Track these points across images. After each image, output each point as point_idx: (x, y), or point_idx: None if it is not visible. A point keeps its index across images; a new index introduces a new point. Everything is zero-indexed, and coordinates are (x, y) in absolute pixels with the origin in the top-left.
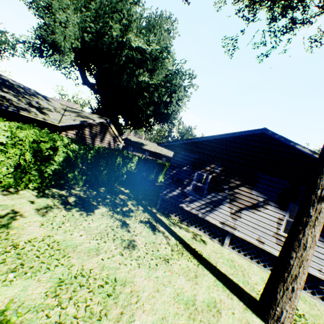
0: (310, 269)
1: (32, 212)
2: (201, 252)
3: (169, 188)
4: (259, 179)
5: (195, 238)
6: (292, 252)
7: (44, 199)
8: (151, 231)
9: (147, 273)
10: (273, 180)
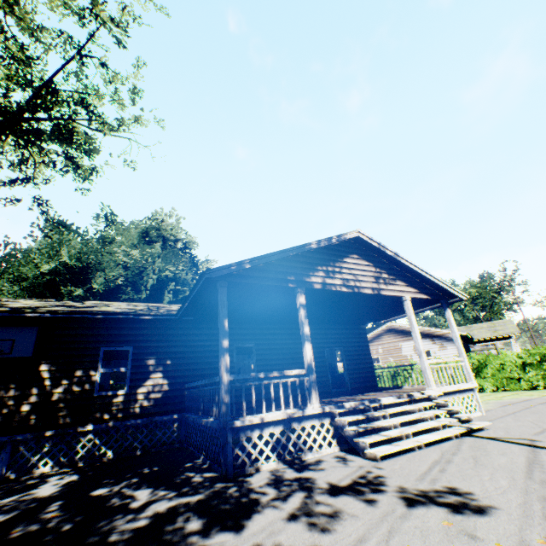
0: None
1: None
2: None
3: None
4: None
5: None
6: None
7: None
8: None
9: None
10: None
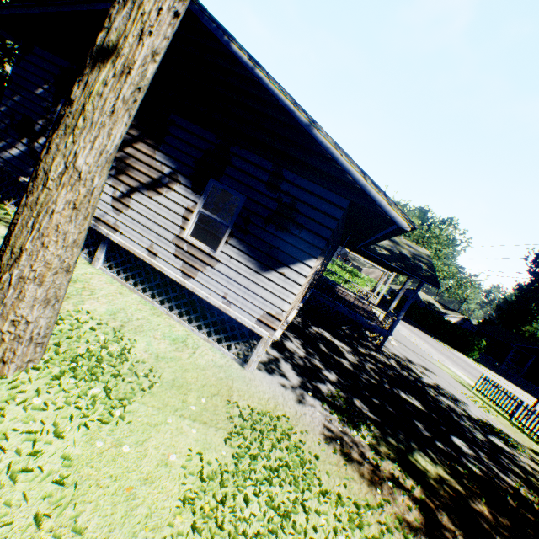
0: (212, 297)
1: None
2: None
3: (4, 140)
4: (172, 129)
5: None
6: (25, 196)
7: None
8: None
9: None
10: (193, 132)
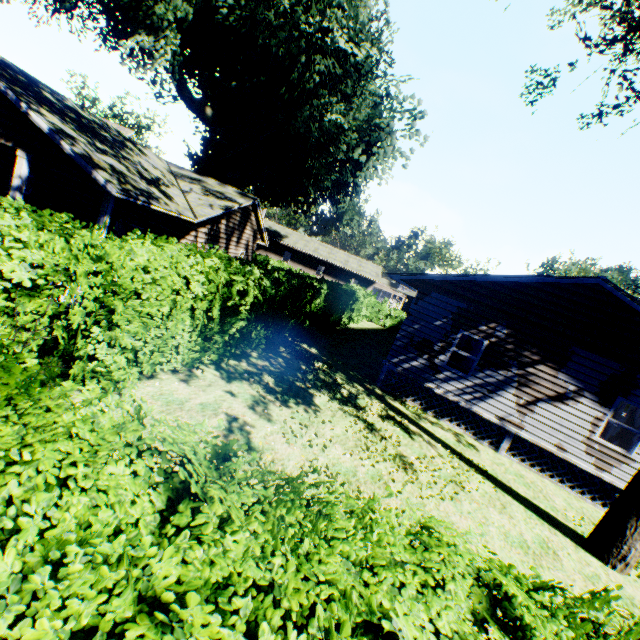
0: None
1: (251, 415)
2: (483, 467)
3: (404, 354)
4: (573, 357)
5: (460, 441)
6: None
7: (238, 385)
8: (406, 434)
9: (456, 508)
10: (596, 361)
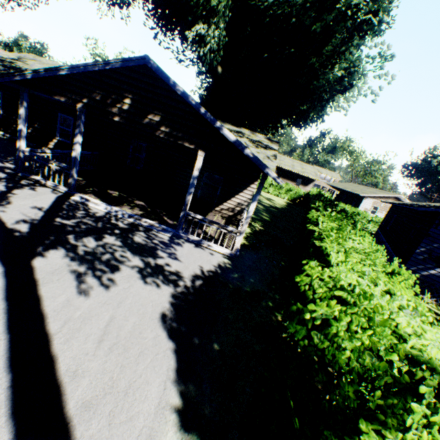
0: None
1: None
2: None
3: (422, 265)
4: None
5: None
6: None
7: None
8: None
9: None
10: None
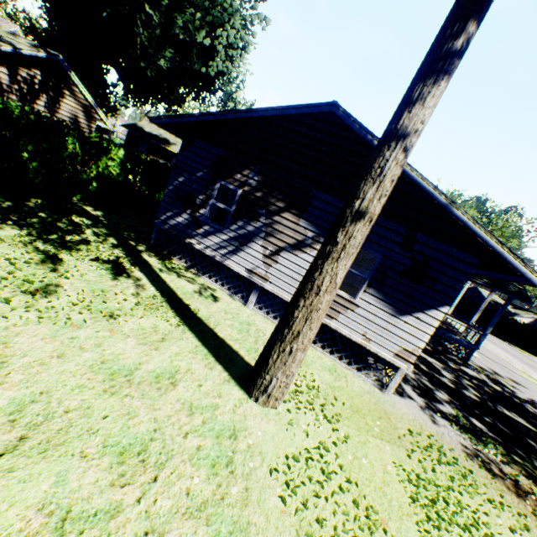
0: (352, 334)
1: None
2: (197, 311)
3: (171, 211)
4: (313, 201)
5: (201, 293)
6: (301, 299)
7: None
8: (111, 276)
9: (54, 332)
10: (332, 204)
